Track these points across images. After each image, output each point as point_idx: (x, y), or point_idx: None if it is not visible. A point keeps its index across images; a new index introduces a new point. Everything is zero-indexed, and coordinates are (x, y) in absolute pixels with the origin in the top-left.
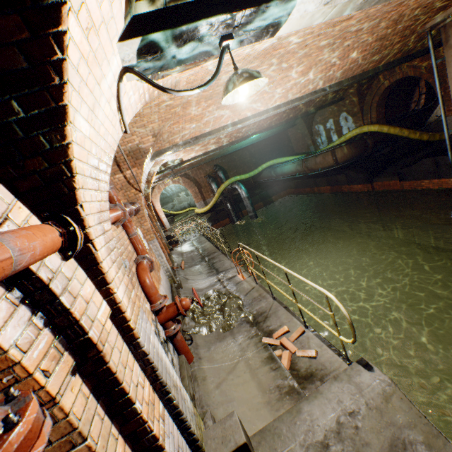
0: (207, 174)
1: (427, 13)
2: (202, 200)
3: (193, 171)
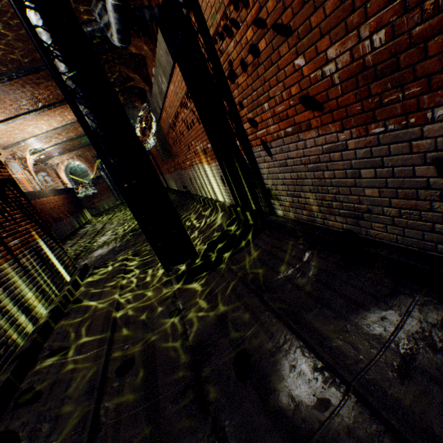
0: (96, 155)
1: None
2: (94, 172)
3: (86, 153)
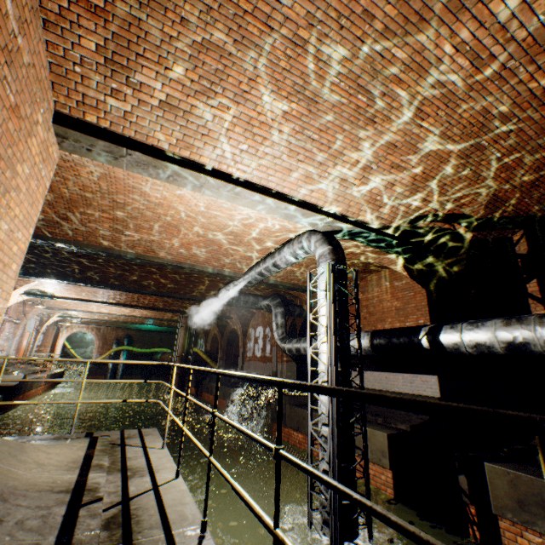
0: (118, 336)
1: None
2: (100, 354)
3: (109, 329)
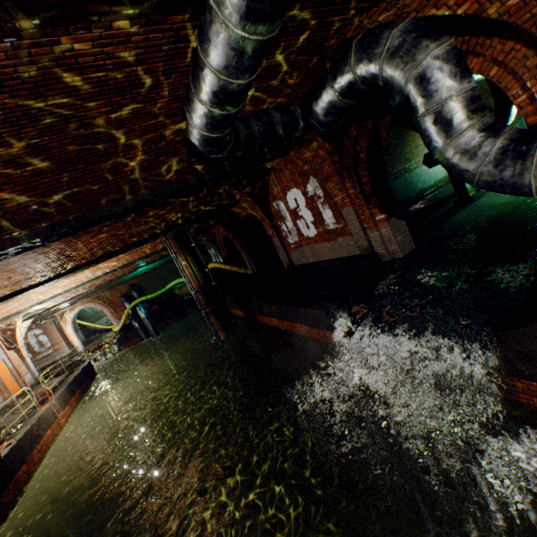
0: (123, 293)
1: None
2: (118, 319)
3: (108, 292)
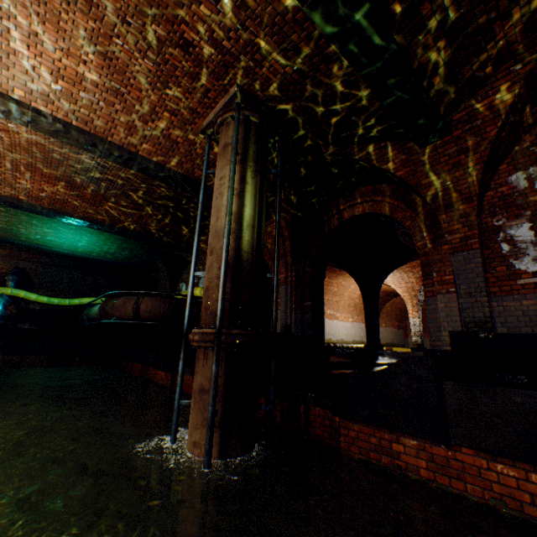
0: None
1: (168, 61)
2: None
3: None
